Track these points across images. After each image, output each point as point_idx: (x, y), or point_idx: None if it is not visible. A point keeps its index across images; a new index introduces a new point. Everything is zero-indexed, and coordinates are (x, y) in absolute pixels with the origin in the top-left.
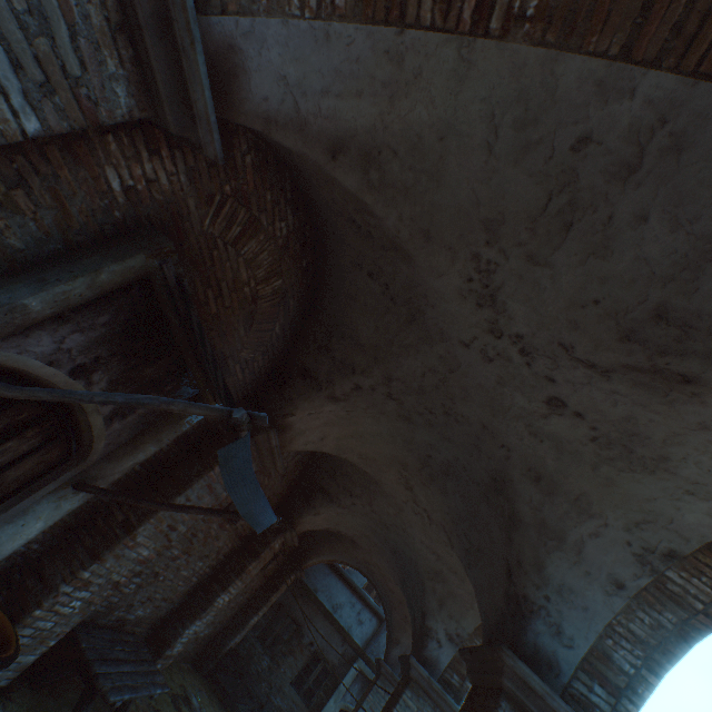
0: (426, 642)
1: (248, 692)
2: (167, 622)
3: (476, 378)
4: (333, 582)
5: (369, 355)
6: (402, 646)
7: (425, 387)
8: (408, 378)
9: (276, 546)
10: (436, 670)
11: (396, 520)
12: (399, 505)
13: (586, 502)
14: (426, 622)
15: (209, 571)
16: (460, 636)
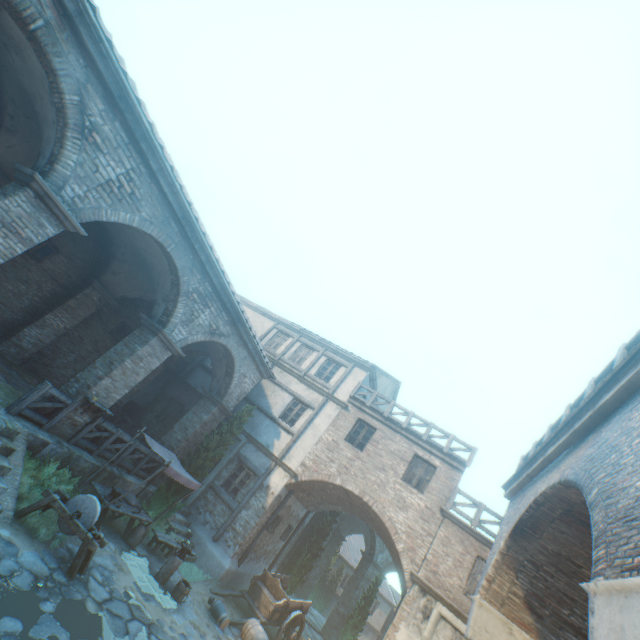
0: (154, 308)
1: (145, 444)
2: (17, 328)
3: (9, 66)
4: (209, 380)
5: (5, 94)
6: (217, 378)
7: (22, 96)
8: (16, 95)
9: (96, 299)
10: (157, 318)
11: (136, 248)
12: (121, 228)
13: (40, 93)
14: (155, 298)
15: (41, 302)
16: (167, 296)
